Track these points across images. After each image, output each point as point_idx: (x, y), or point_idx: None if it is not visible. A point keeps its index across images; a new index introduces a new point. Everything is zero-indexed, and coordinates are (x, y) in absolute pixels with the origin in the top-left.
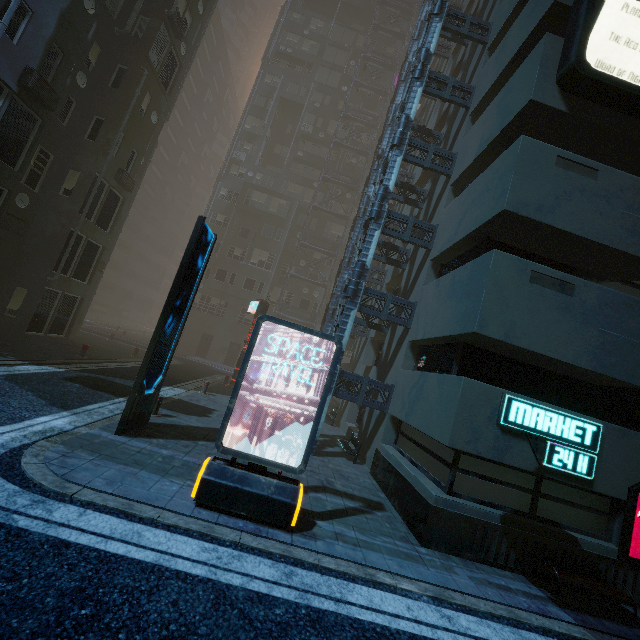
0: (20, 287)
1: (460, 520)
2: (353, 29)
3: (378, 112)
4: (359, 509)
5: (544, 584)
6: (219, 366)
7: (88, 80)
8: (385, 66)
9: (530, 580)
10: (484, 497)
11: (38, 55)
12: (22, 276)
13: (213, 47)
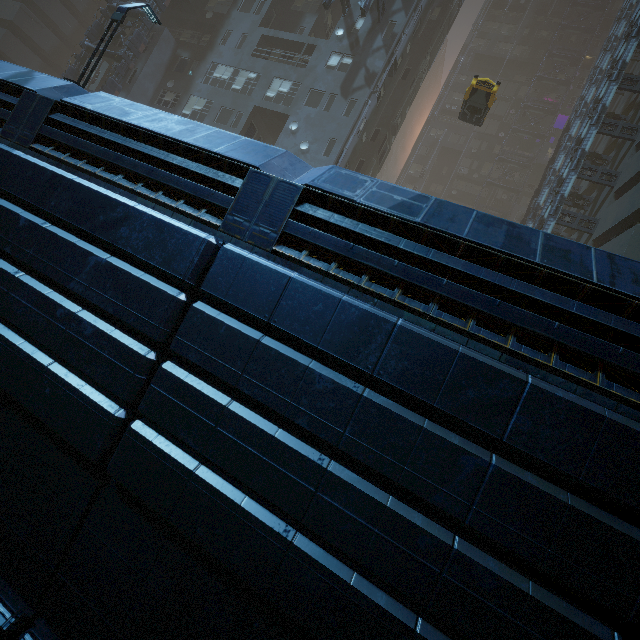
0: None
1: None
2: (516, 82)
3: (533, 153)
4: None
5: None
6: None
7: None
8: (545, 112)
9: None
10: None
11: None
12: None
13: None
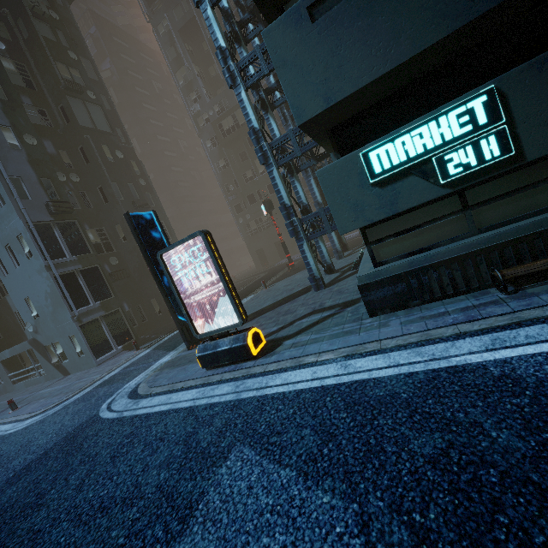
0: (152, 299)
1: (389, 282)
2: None
3: None
4: (331, 314)
5: (508, 286)
6: (296, 256)
7: (77, 174)
8: None
9: (488, 291)
10: (413, 248)
11: (43, 193)
12: (147, 294)
13: (128, 50)
